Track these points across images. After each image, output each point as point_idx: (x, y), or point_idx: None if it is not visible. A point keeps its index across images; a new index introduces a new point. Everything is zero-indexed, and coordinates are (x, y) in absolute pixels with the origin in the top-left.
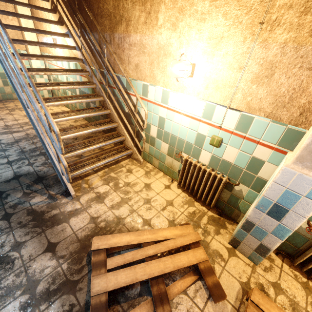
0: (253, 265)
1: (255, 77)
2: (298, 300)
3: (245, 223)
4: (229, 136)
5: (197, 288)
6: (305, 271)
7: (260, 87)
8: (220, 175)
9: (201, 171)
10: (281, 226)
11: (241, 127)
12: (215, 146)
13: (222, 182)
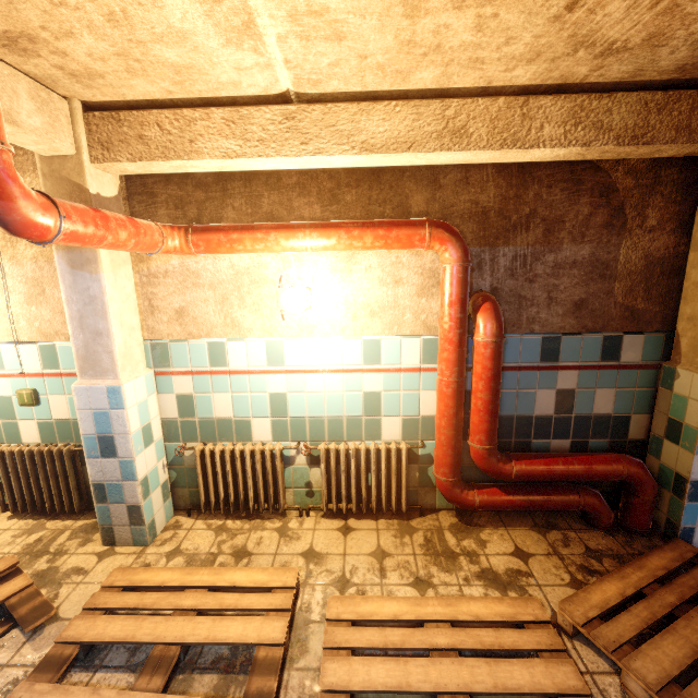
0: (142, 550)
1: (28, 297)
2: (202, 549)
3: (95, 490)
4: (42, 381)
5: (6, 641)
6: (226, 513)
7: (40, 307)
8: (59, 446)
9: (26, 457)
10: (123, 463)
11: (49, 364)
12: (30, 405)
13: (64, 454)
